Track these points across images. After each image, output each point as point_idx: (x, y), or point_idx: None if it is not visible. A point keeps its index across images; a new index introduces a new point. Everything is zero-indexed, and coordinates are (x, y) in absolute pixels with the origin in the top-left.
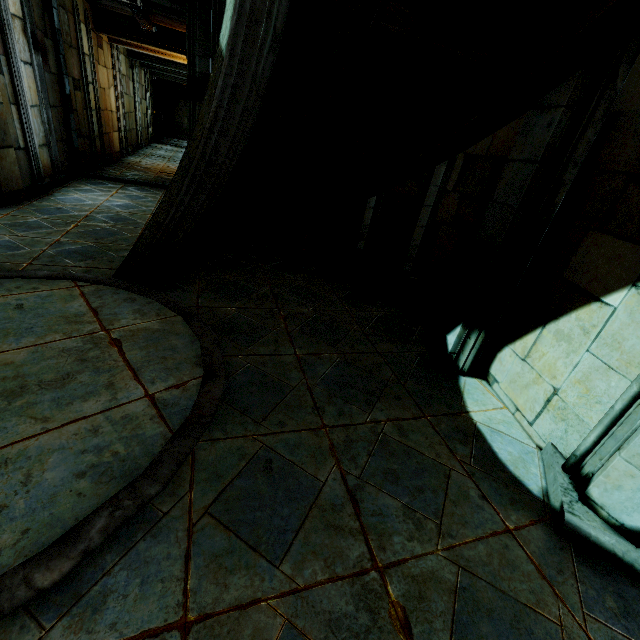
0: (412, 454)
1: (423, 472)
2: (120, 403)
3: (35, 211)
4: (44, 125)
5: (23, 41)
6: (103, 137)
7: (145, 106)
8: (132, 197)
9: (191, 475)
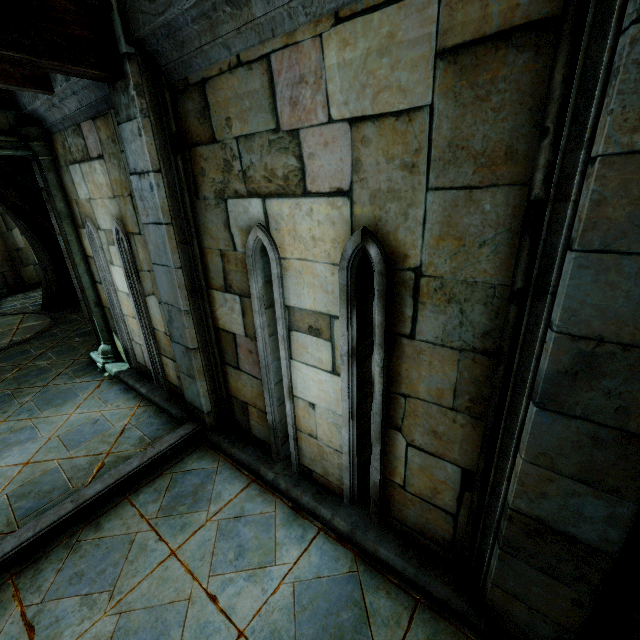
0: (76, 347)
1: (72, 350)
2: (1, 341)
3: (40, 291)
4: None
5: None
6: None
7: None
8: None
9: (2, 352)
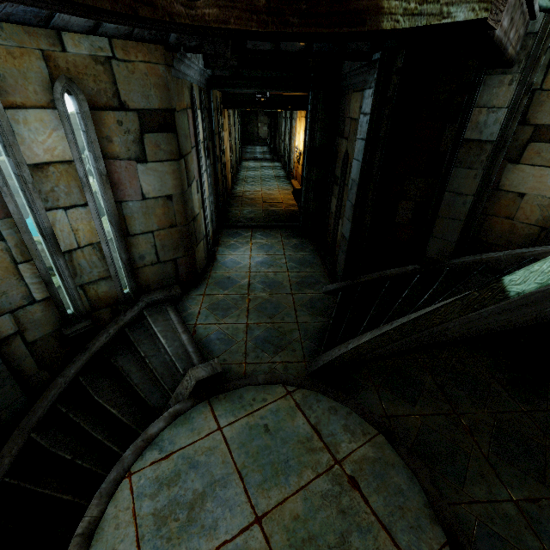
0: None
1: None
2: None
3: (217, 285)
4: (210, 208)
5: (203, 157)
6: (227, 185)
7: (238, 137)
8: (264, 248)
9: None
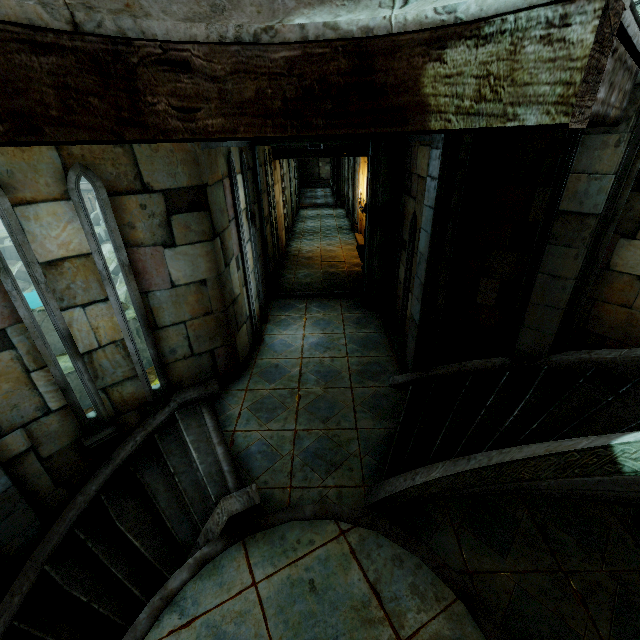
0: None
1: None
2: None
3: (262, 377)
4: (256, 281)
5: (246, 225)
6: (279, 245)
7: (294, 183)
8: (320, 324)
9: None
